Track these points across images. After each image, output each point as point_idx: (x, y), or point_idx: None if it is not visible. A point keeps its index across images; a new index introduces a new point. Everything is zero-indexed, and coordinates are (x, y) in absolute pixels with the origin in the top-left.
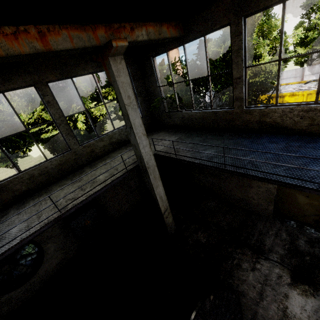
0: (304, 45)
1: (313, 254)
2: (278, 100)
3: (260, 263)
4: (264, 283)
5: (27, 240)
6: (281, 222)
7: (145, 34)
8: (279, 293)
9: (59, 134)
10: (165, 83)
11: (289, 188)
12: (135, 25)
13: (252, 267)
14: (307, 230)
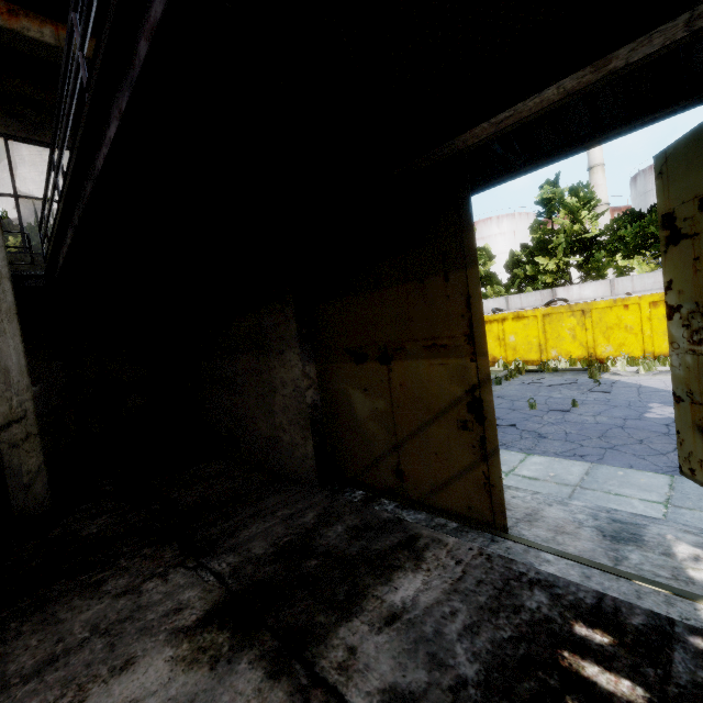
0: (545, 252)
1: (338, 554)
2: (496, 328)
3: (164, 578)
4: (106, 628)
5: None
6: (331, 493)
7: (52, 37)
8: (115, 656)
9: None
10: None
11: (337, 377)
12: (26, 13)
13: (128, 588)
14: (378, 506)
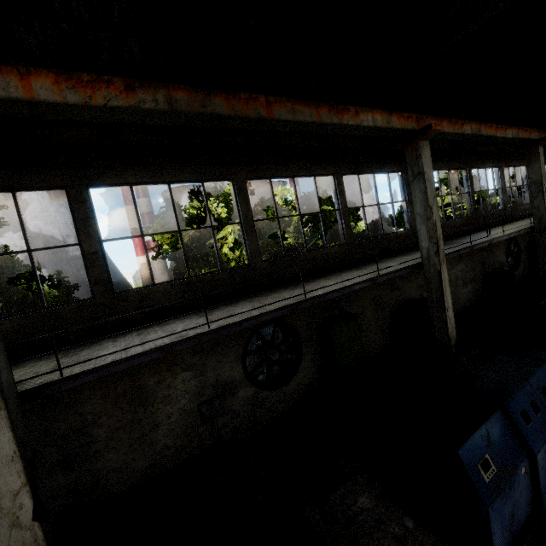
0: None
1: None
2: None
3: None
4: None
5: None
6: None
7: None
8: None
9: (456, 216)
10: None
11: None
12: None
13: None
14: None
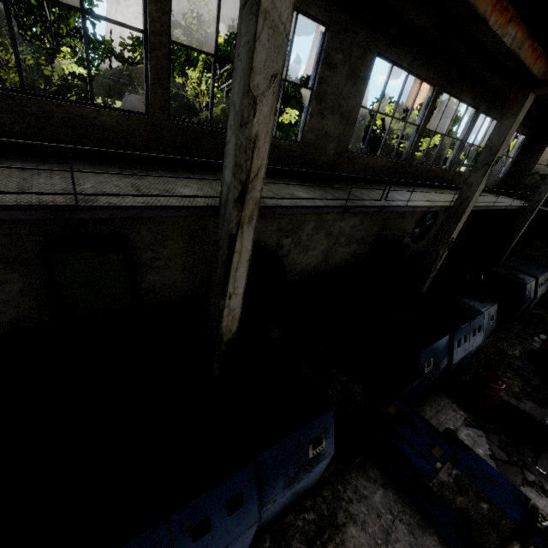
0: None
1: None
2: None
3: None
4: None
5: (500, 208)
6: None
7: None
8: None
9: None
10: (543, 163)
11: None
12: None
13: None
14: None
